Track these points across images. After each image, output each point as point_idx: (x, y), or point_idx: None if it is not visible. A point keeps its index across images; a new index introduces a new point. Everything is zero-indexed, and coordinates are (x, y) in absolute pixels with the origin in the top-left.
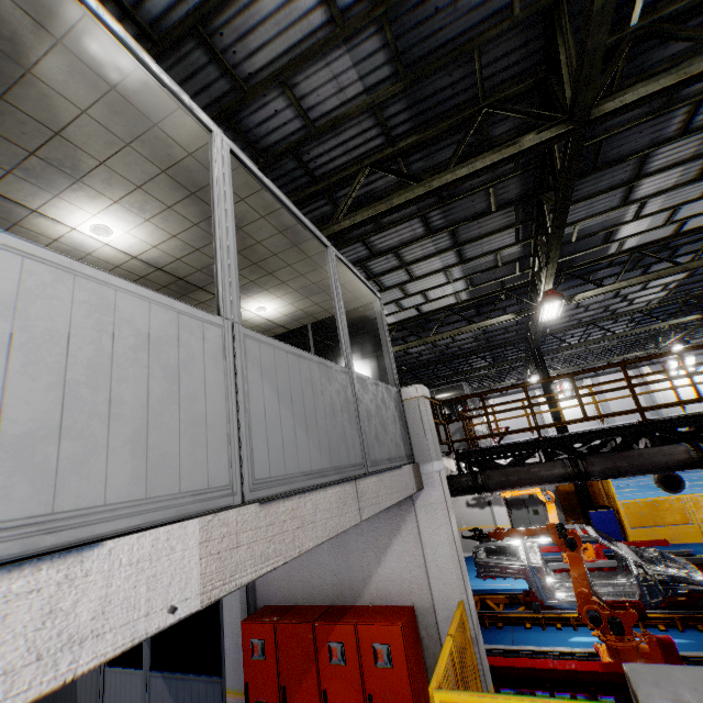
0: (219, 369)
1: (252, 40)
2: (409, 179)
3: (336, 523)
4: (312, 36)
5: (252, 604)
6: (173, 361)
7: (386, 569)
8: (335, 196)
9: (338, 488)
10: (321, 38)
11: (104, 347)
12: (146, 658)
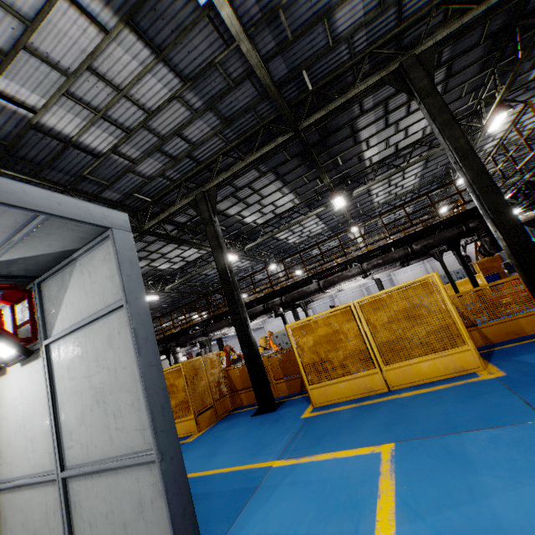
0: None
1: None
2: None
3: None
4: None
5: None
6: None
7: None
8: None
9: None
10: None
11: None
12: None
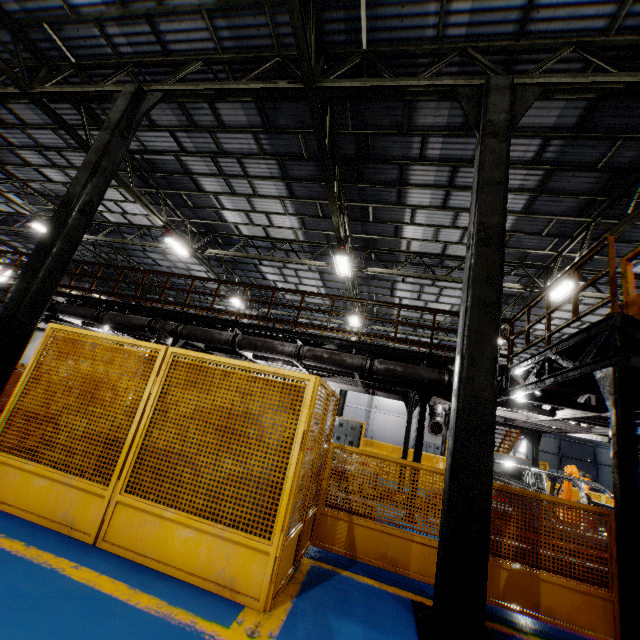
0: None
1: None
2: None
3: None
4: None
5: None
6: None
7: None
8: None
9: None
10: None
11: None
12: None
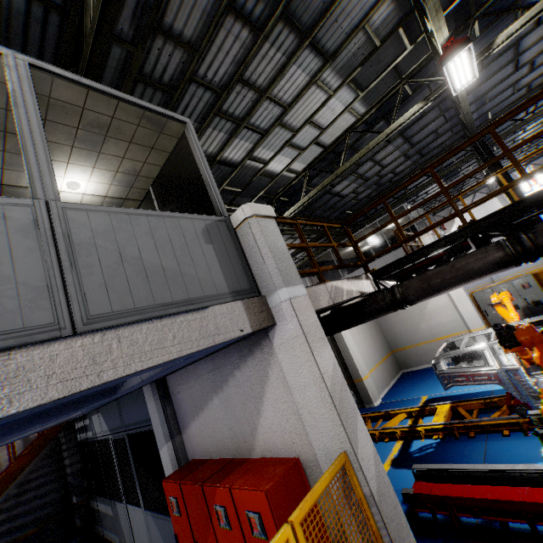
0: None
1: None
2: None
3: None
4: None
5: (183, 459)
6: None
7: (266, 420)
8: None
9: None
10: None
11: None
12: (141, 500)
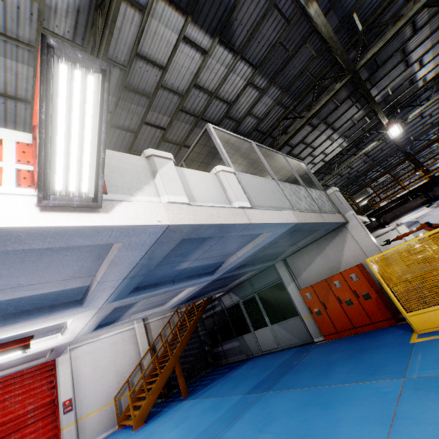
0: (279, 189)
1: (239, 109)
2: (299, 118)
3: (318, 220)
4: (255, 99)
5: (299, 289)
6: (274, 188)
7: (346, 256)
8: (272, 135)
9: (315, 213)
10: (258, 98)
11: (267, 187)
12: (268, 322)
